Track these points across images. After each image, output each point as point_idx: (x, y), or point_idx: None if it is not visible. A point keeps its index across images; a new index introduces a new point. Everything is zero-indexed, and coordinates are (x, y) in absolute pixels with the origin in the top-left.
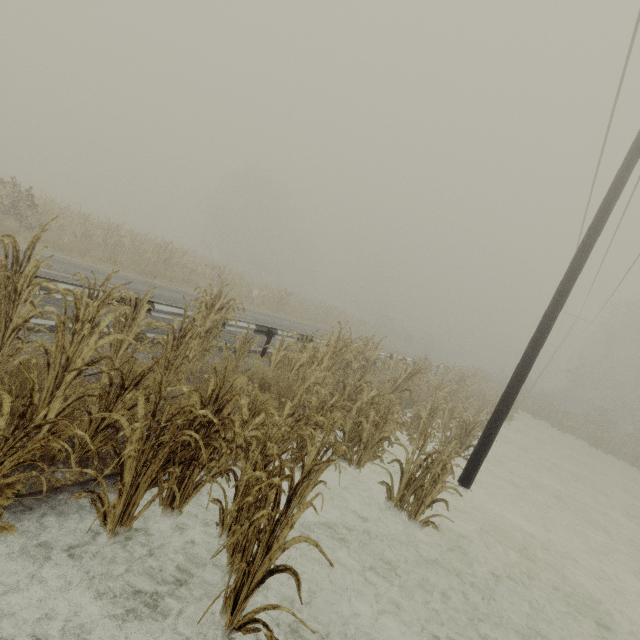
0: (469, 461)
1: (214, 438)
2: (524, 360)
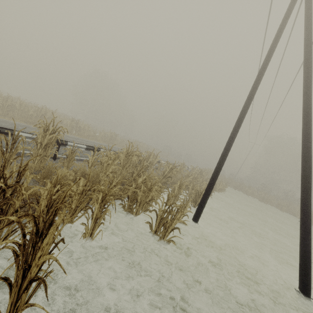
0: (197, 209)
1: (10, 199)
2: (222, 156)
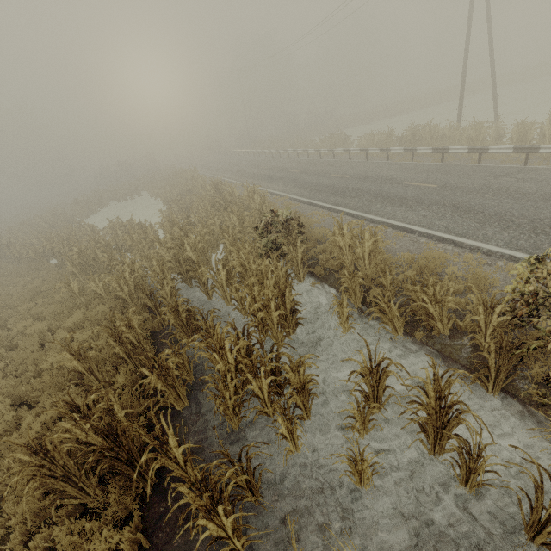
0: None
1: None
2: (463, 92)
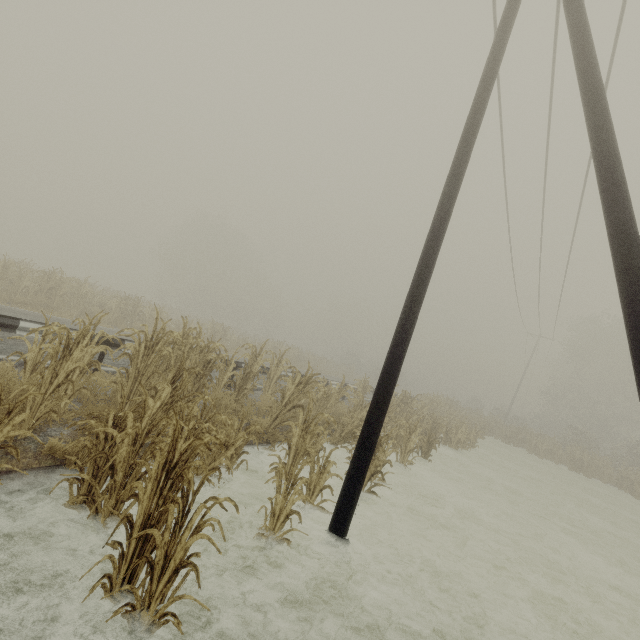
0: (341, 491)
1: None
2: (398, 329)
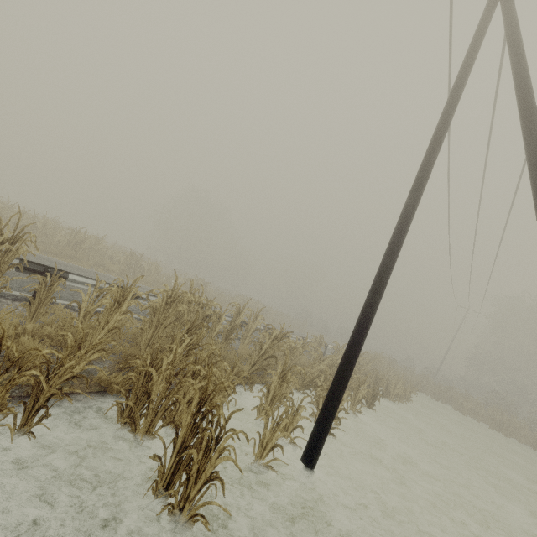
0: (312, 431)
1: None
2: (366, 306)
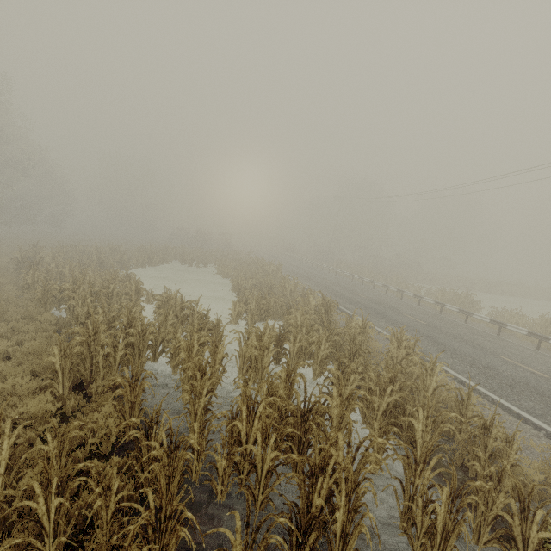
0: None
1: None
2: None
